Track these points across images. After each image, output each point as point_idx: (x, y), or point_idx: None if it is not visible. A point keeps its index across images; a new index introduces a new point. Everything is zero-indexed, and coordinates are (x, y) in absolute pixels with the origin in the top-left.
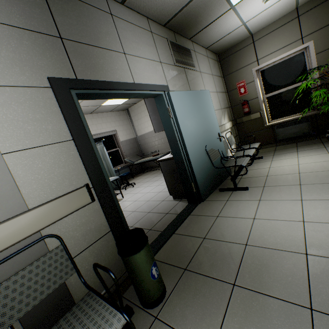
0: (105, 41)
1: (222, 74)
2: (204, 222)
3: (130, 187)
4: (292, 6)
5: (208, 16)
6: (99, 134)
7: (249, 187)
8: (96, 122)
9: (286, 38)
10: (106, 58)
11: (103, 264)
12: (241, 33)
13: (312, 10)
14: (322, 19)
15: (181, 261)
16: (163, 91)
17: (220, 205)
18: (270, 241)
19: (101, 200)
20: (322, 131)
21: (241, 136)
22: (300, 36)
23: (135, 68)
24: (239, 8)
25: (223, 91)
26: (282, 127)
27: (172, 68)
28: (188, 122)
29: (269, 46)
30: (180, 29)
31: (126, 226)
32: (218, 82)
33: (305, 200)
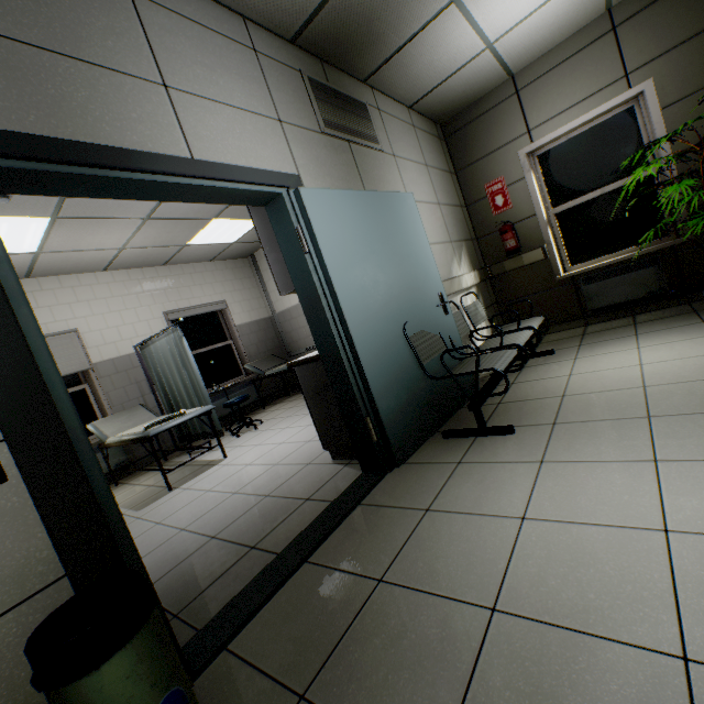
0: (100, 49)
1: (452, 167)
2: (391, 527)
3: (251, 430)
4: (597, 5)
5: (400, 21)
6: (186, 310)
7: (517, 426)
8: (179, 283)
9: (589, 79)
10: (100, 88)
11: (22, 694)
12: (486, 71)
13: (644, 11)
14: (670, 29)
15: (299, 665)
16: (285, 187)
17: (439, 476)
18: (565, 601)
19: (33, 480)
20: (693, 285)
21: (503, 306)
22: (622, 71)
23: (200, 125)
24: (473, 3)
25: (456, 204)
26: (597, 281)
27: (316, 139)
28: (355, 264)
29: (552, 97)
30: (334, 52)
31: (130, 556)
32: (443, 183)
33: (666, 462)
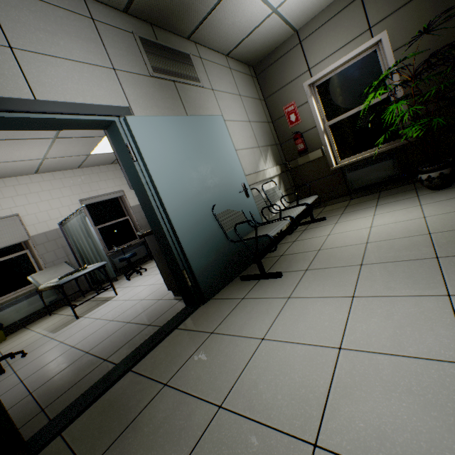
0: None
1: (261, 96)
2: (187, 345)
3: (138, 275)
4: None
5: None
6: (95, 197)
7: (285, 271)
8: (90, 179)
9: (346, 31)
10: None
11: None
12: (277, 28)
13: None
14: None
15: (95, 447)
16: (117, 116)
17: (228, 308)
18: (263, 401)
19: None
20: (416, 171)
21: (299, 188)
22: (367, 25)
23: (42, 75)
24: None
25: (264, 121)
26: (356, 170)
27: (145, 80)
28: (173, 167)
29: (323, 45)
30: (159, 18)
31: None
32: (253, 107)
33: (359, 298)
